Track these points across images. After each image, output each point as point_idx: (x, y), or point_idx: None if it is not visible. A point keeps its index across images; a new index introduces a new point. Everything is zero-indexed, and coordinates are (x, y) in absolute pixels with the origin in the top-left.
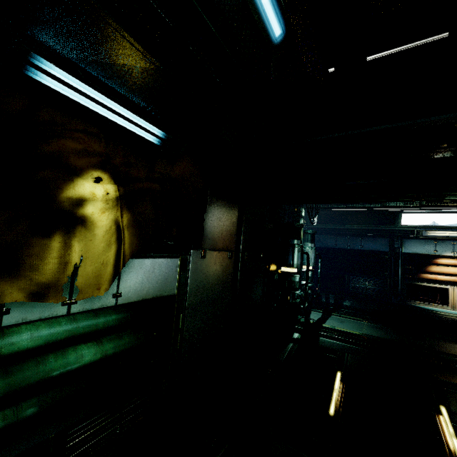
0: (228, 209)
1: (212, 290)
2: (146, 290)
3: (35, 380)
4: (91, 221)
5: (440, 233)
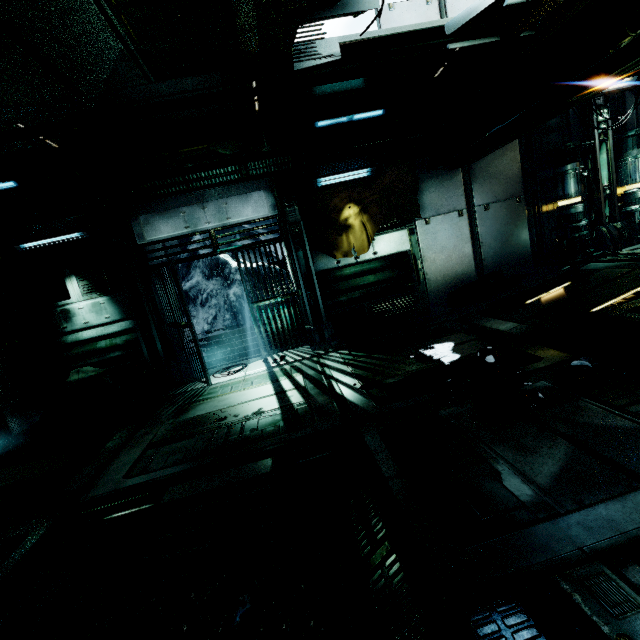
0: (447, 179)
1: (445, 244)
2: (390, 250)
3: (355, 285)
4: (353, 225)
5: None
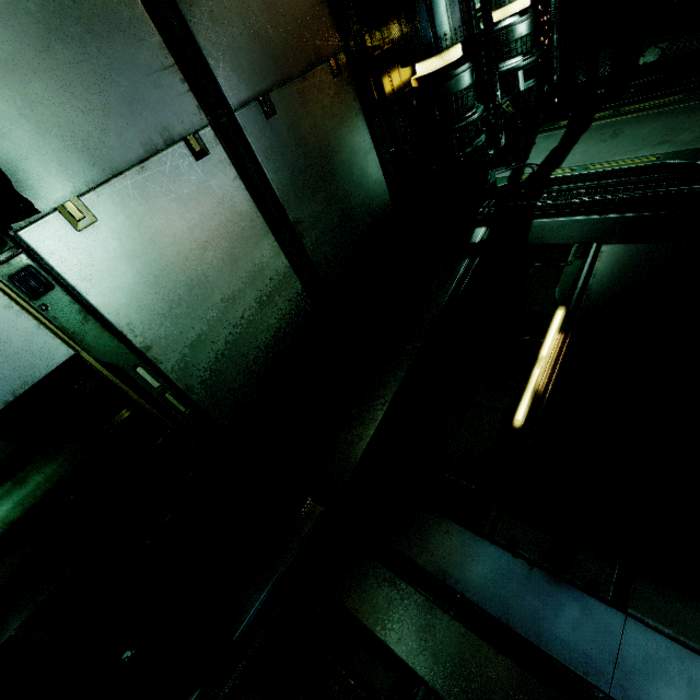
0: None
1: (198, 272)
2: None
3: None
4: None
5: None
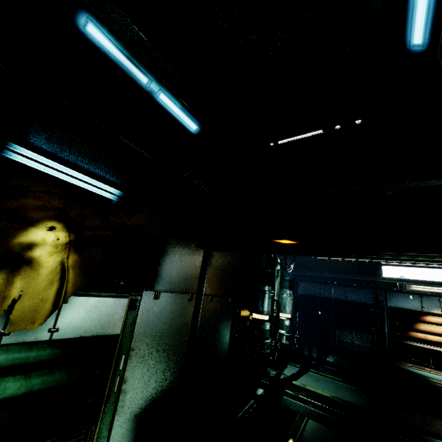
0: (191, 254)
1: (164, 333)
2: (86, 328)
3: None
4: (38, 262)
5: (424, 288)
